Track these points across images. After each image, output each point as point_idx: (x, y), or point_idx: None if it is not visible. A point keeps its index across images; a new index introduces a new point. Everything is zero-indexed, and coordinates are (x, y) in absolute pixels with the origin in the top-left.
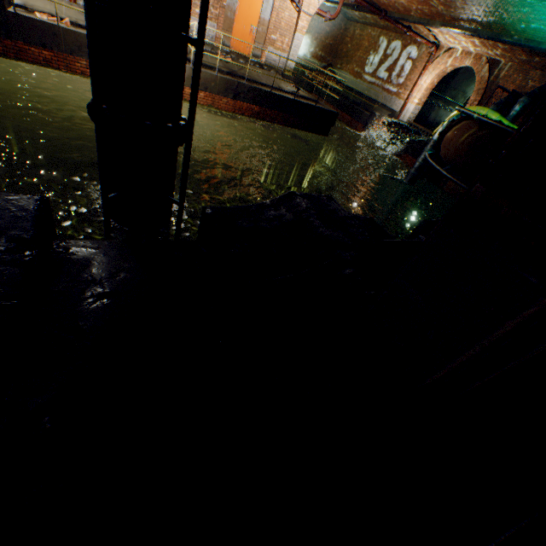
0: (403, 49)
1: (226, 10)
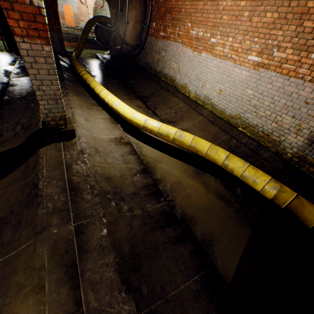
0: None
1: (60, 13)
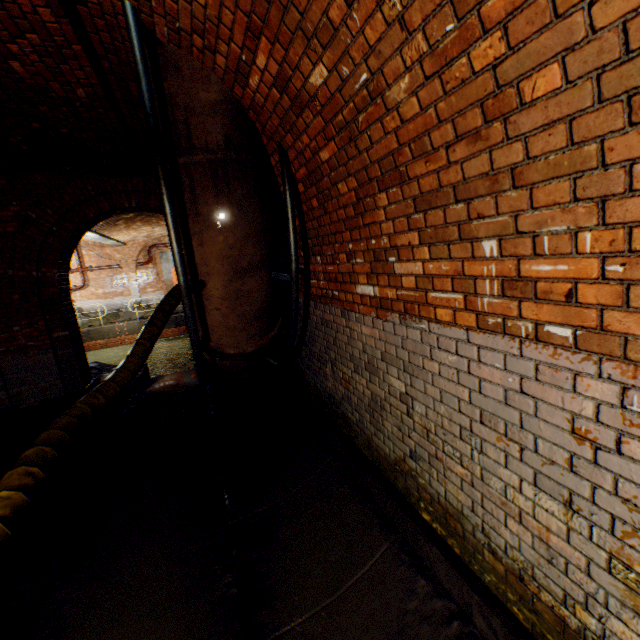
0: None
1: (166, 282)
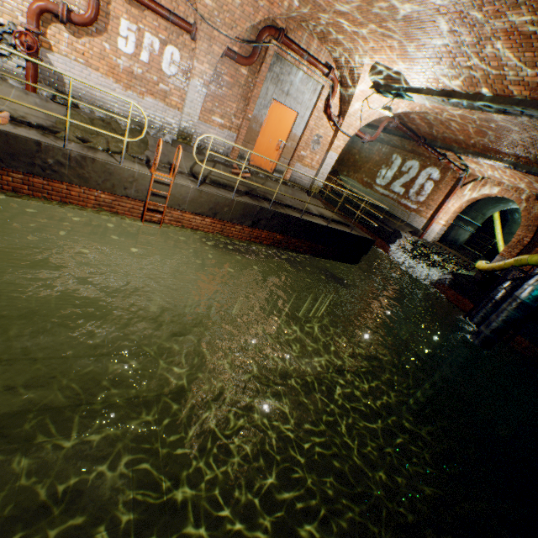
0: (421, 169)
1: (251, 121)
